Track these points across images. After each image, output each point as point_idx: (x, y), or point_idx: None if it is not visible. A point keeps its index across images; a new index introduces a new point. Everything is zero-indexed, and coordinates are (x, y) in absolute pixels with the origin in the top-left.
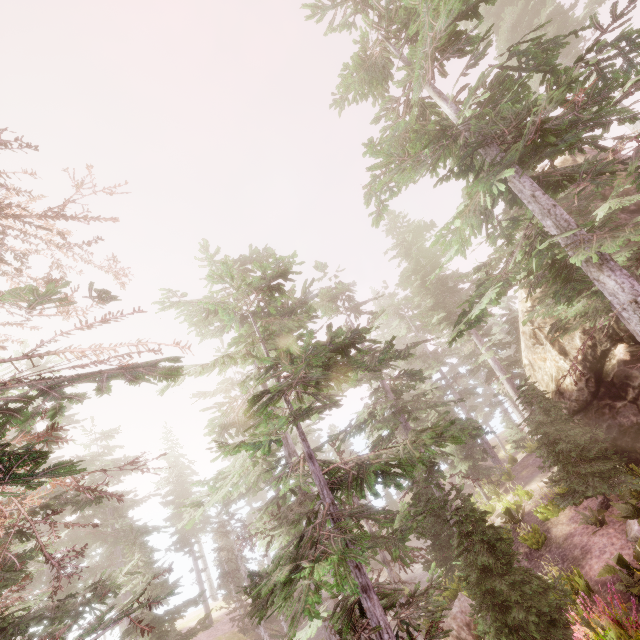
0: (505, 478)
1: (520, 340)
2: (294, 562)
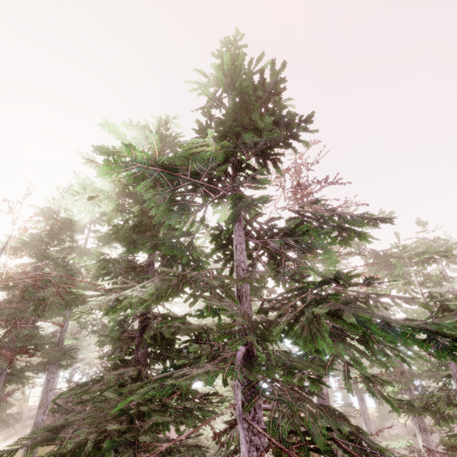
0: None
1: None
2: (448, 399)
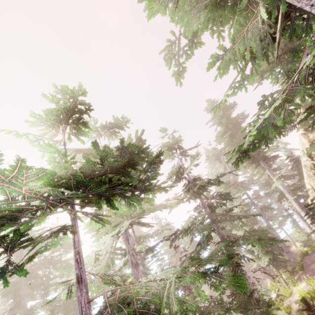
0: (298, 268)
1: (301, 173)
2: None
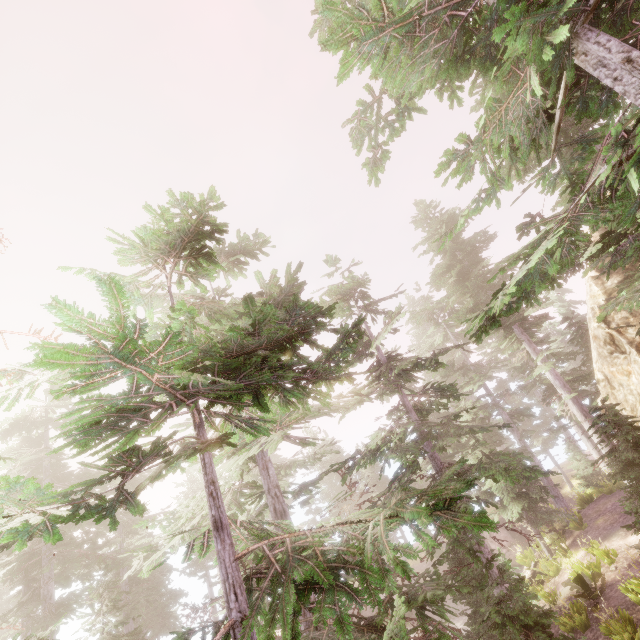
0: (573, 525)
1: (588, 350)
2: None
